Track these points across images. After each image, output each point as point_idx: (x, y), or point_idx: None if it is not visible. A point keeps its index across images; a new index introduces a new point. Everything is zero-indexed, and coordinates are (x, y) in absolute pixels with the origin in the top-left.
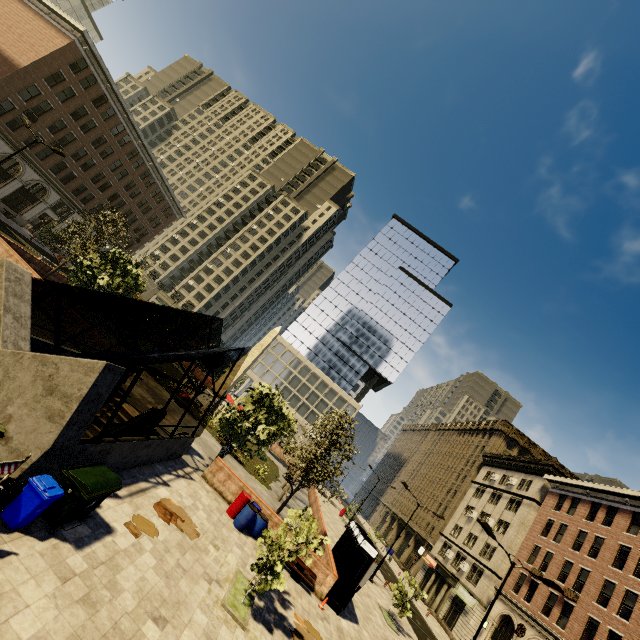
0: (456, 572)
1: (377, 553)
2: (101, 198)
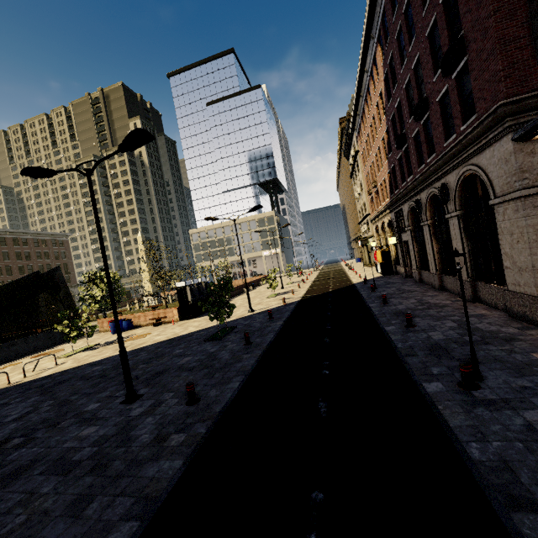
0: (367, 235)
1: (185, 282)
2: (17, 277)
